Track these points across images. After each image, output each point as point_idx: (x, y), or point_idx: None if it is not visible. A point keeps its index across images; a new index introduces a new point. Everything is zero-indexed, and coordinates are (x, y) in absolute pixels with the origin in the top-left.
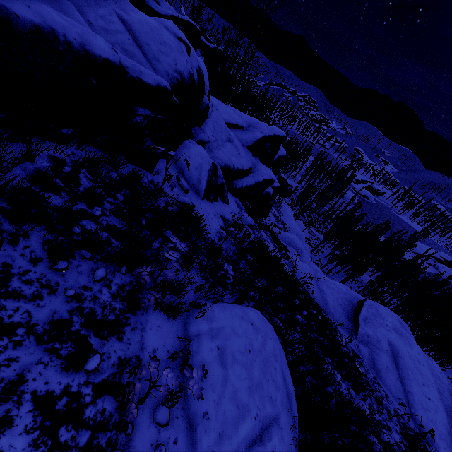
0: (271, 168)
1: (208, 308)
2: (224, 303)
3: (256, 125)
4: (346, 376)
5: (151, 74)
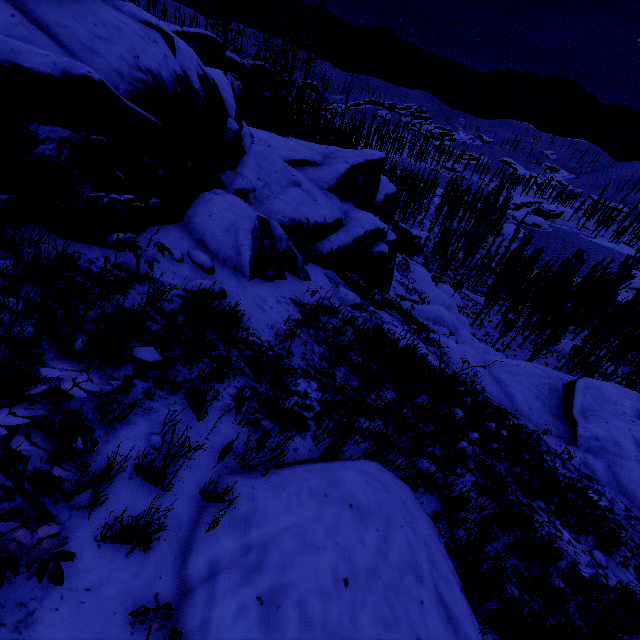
0: (377, 215)
1: (244, 495)
2: (289, 468)
3: (336, 154)
4: (579, 528)
5: (43, 54)
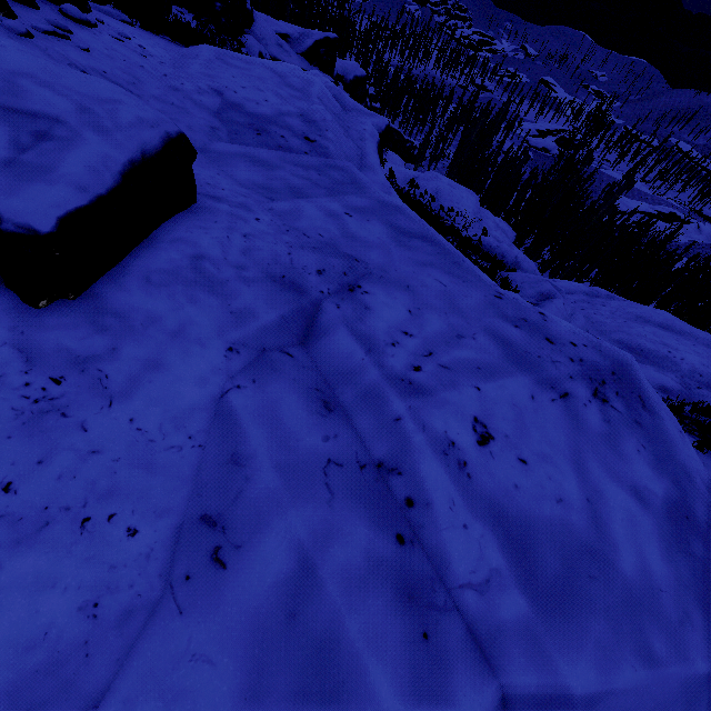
0: (342, 85)
1: None
2: None
3: (308, 33)
4: None
5: None
